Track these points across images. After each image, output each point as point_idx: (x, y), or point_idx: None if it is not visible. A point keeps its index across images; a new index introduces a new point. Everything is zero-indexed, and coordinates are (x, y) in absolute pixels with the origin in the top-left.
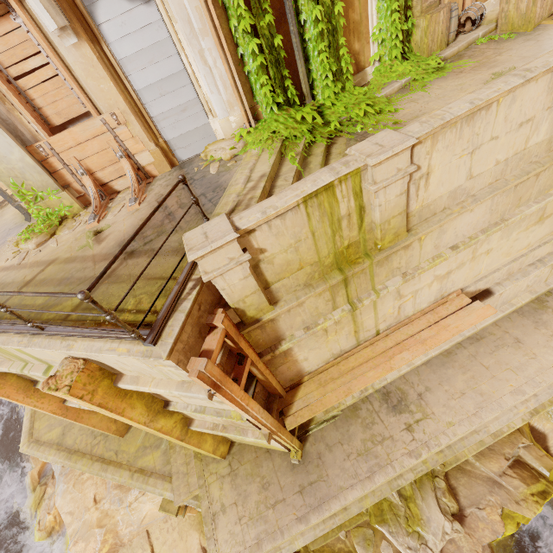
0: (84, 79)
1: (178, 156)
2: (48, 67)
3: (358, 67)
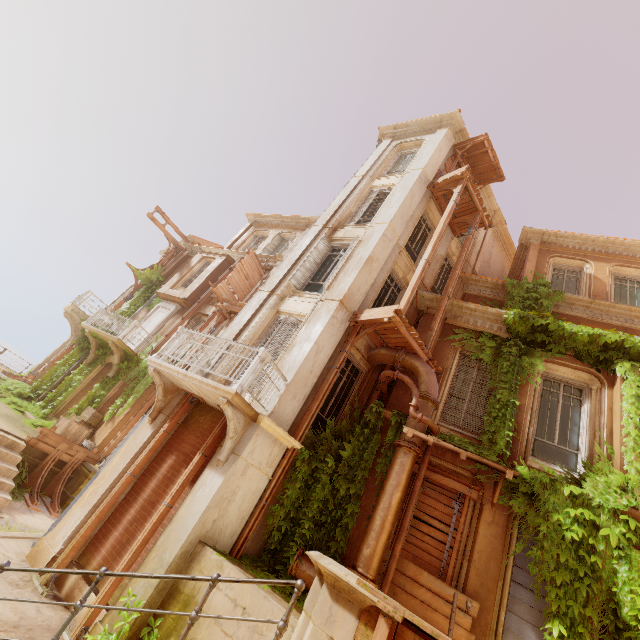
0: None
1: None
2: None
3: None
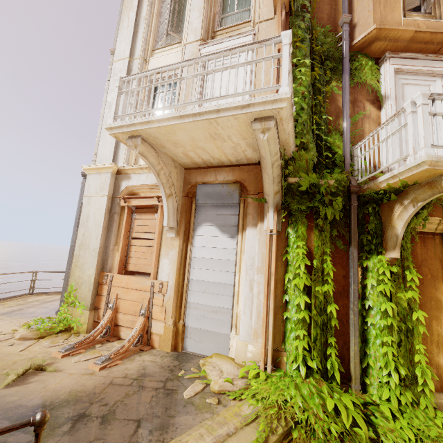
0: (163, 255)
1: (186, 344)
2: (152, 241)
3: (442, 384)
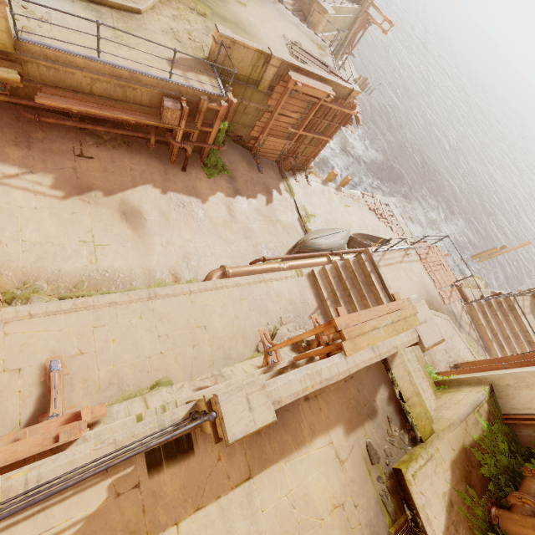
0: None
1: None
2: None
3: None
